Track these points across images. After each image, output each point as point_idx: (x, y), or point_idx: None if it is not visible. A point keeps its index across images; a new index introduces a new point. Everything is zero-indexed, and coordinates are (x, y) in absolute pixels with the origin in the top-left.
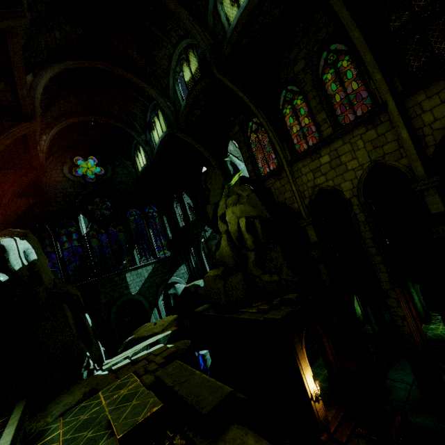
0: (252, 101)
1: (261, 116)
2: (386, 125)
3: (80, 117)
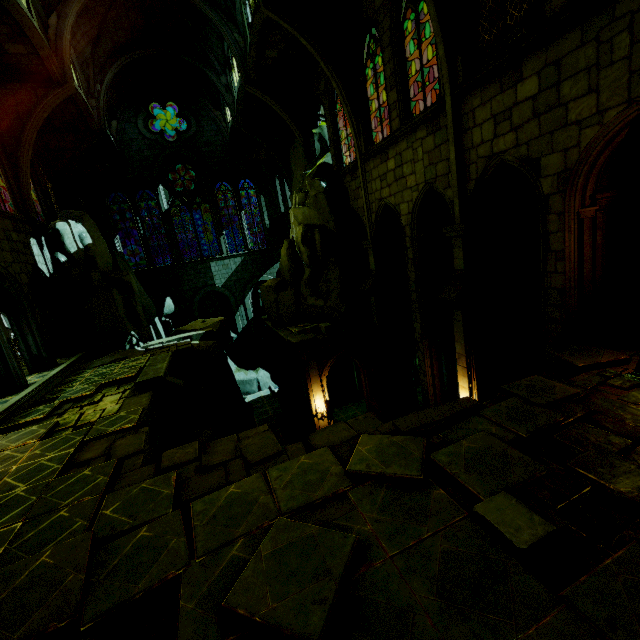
0: (321, 54)
1: (333, 79)
2: (443, 133)
3: (139, 50)
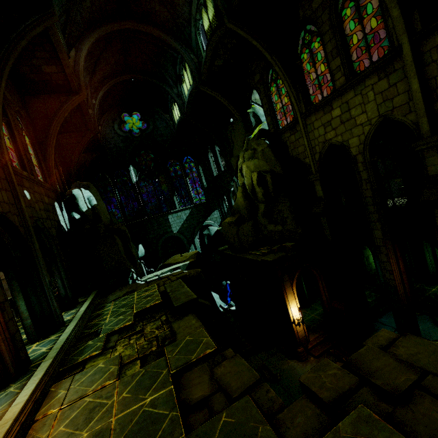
0: (267, 49)
1: (277, 65)
2: (399, 73)
3: (119, 77)
